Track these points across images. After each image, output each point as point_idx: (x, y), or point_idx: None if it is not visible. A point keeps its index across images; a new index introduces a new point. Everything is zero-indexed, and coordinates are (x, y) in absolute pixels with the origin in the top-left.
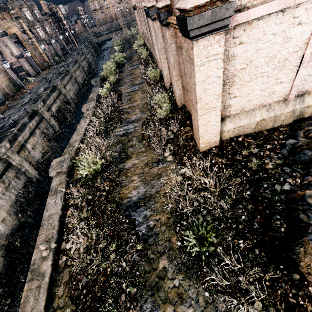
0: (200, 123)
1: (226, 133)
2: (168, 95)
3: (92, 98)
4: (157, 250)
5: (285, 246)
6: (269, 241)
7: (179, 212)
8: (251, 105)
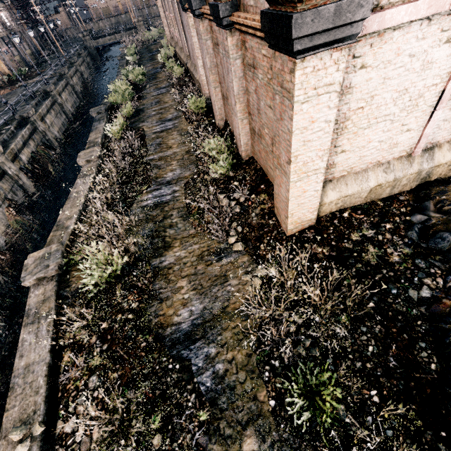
0: (291, 193)
1: (326, 206)
2: (227, 141)
3: (94, 140)
4: (236, 419)
5: (442, 397)
6: (416, 388)
7: (266, 344)
8: (364, 163)
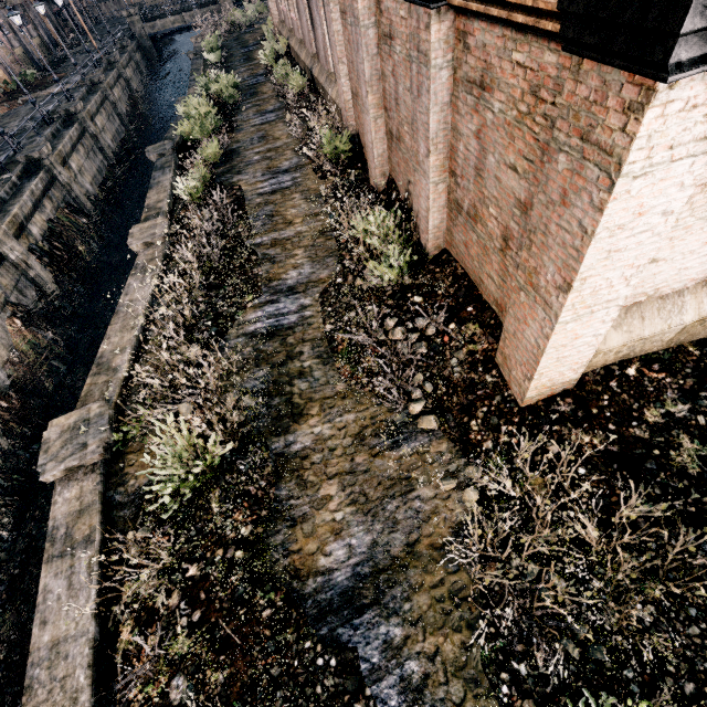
0: (552, 342)
1: (599, 357)
2: (399, 220)
3: (156, 205)
4: None
5: None
6: None
7: (498, 626)
8: (681, 281)
